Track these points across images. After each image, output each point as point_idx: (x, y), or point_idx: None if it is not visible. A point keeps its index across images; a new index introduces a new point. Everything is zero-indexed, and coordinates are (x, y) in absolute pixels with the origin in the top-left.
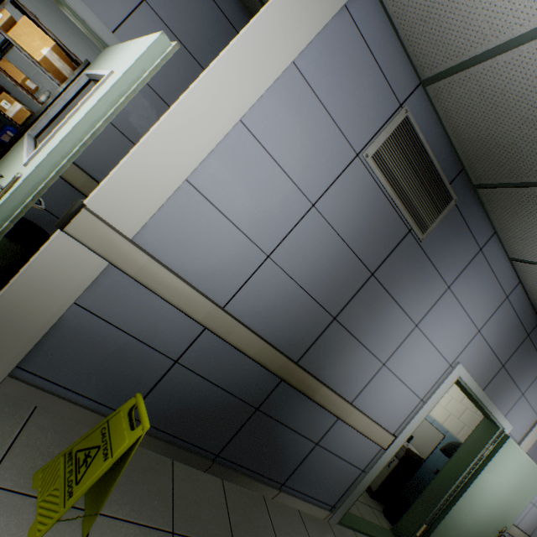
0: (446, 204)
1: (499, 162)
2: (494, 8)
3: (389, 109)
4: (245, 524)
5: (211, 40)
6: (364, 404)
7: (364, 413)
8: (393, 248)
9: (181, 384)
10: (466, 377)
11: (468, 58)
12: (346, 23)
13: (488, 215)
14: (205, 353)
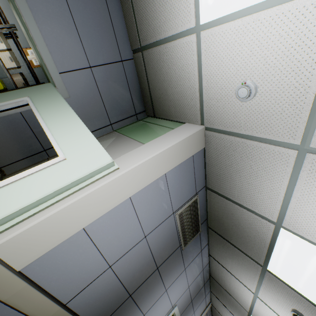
0: (197, 233)
1: (221, 227)
2: (241, 194)
3: (192, 194)
4: None
5: (119, 103)
6: None
7: None
8: (171, 254)
9: None
10: (176, 312)
11: (226, 196)
12: (190, 159)
13: (209, 237)
14: None
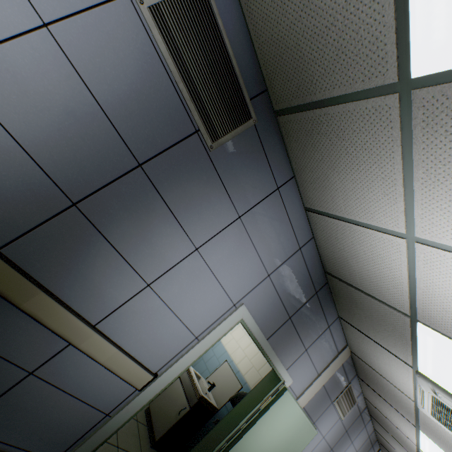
0: (244, 120)
1: (290, 75)
2: None
3: None
4: None
5: None
6: (116, 331)
7: (111, 340)
8: (174, 144)
9: None
10: (249, 322)
11: None
12: None
13: (288, 152)
14: None
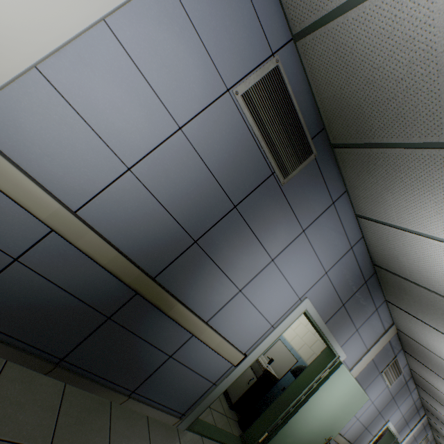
0: (307, 156)
1: (349, 122)
2: None
3: (262, 54)
4: (75, 427)
5: None
6: (219, 325)
7: (218, 332)
8: (257, 187)
9: (22, 284)
10: (311, 311)
11: (326, 13)
12: None
13: (342, 173)
14: (52, 256)
